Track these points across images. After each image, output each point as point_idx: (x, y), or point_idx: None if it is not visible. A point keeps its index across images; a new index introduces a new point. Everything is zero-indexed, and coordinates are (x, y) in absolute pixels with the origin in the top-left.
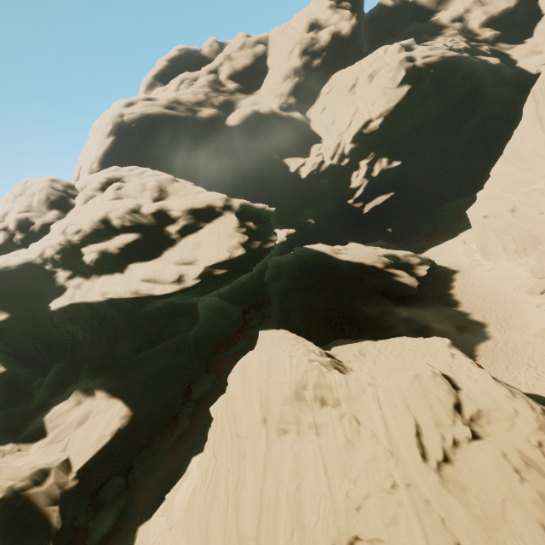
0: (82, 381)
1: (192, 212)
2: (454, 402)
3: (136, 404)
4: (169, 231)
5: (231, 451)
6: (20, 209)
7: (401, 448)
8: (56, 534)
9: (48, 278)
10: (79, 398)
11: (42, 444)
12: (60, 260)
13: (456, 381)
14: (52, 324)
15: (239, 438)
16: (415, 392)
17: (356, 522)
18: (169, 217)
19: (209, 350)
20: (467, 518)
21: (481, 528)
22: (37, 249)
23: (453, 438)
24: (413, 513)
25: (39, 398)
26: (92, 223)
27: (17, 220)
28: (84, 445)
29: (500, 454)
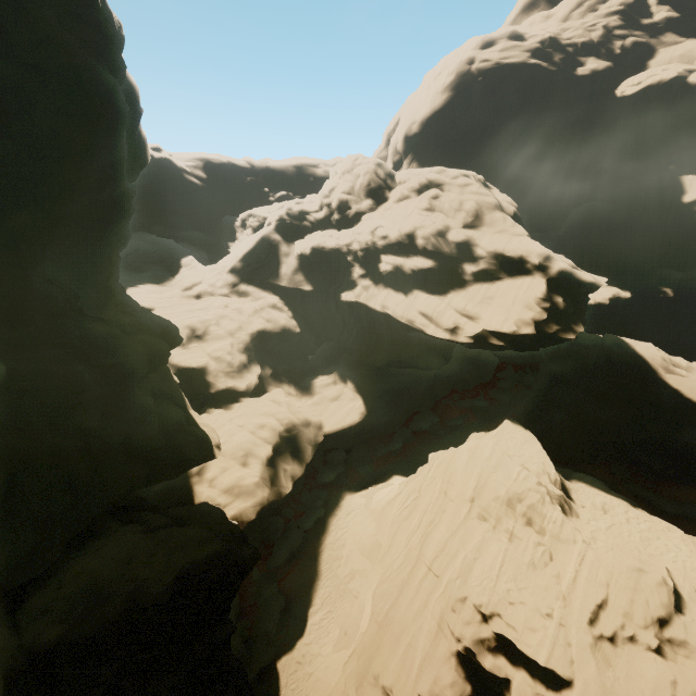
0: (341, 366)
1: (498, 257)
2: (662, 616)
3: (371, 407)
4: (465, 269)
5: (435, 500)
6: (344, 189)
7: (575, 602)
8: (307, 463)
9: (346, 268)
10: (336, 379)
11: (308, 399)
12: (360, 257)
13: (686, 605)
14: (336, 308)
15: (446, 496)
16: (625, 579)
17: (504, 608)
18: (471, 253)
19: (443, 391)
20: (594, 677)
21: (600, 690)
22: (347, 239)
23: (633, 634)
24: (551, 639)
25: (312, 363)
26: (399, 234)
27: (340, 200)
28: (332, 417)
29: (670, 678)
